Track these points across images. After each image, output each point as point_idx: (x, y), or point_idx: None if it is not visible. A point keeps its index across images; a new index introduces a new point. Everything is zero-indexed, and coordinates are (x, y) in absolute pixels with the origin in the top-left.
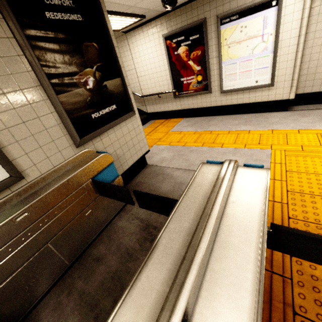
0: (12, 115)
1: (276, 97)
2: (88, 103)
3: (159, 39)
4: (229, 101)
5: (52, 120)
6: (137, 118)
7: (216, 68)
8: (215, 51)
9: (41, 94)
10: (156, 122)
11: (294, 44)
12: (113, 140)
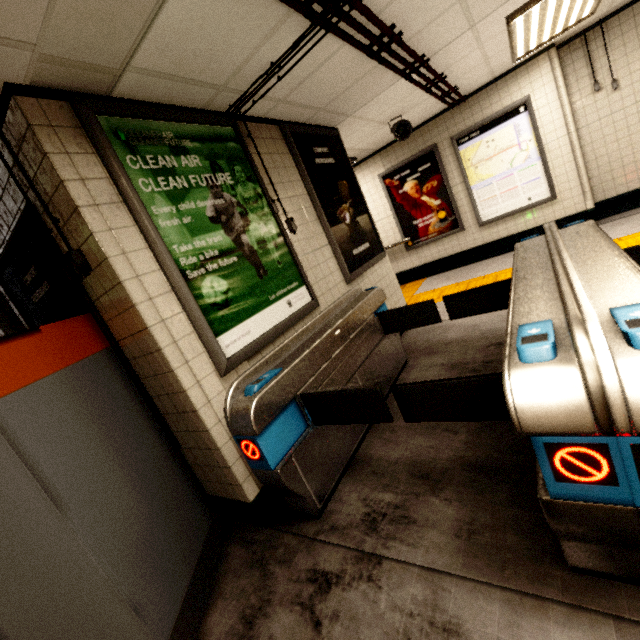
0: (306, 244)
1: (566, 212)
2: (348, 238)
3: (373, 181)
4: (496, 234)
5: (327, 252)
6: (387, 261)
7: (464, 196)
8: (457, 177)
9: (319, 227)
10: None
11: (565, 144)
12: (372, 284)
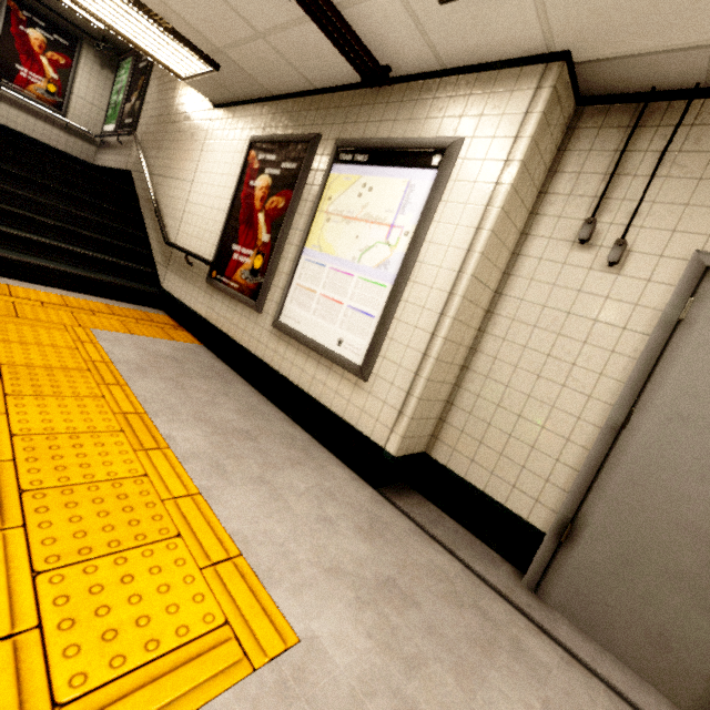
0: None
1: (361, 420)
2: None
3: (245, 143)
4: (279, 359)
5: None
6: None
7: (292, 257)
8: (306, 217)
9: None
10: (150, 314)
11: (443, 287)
12: None
